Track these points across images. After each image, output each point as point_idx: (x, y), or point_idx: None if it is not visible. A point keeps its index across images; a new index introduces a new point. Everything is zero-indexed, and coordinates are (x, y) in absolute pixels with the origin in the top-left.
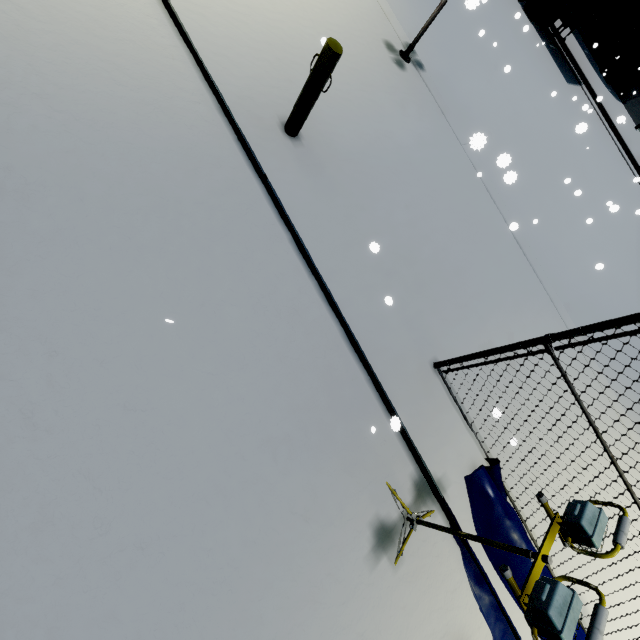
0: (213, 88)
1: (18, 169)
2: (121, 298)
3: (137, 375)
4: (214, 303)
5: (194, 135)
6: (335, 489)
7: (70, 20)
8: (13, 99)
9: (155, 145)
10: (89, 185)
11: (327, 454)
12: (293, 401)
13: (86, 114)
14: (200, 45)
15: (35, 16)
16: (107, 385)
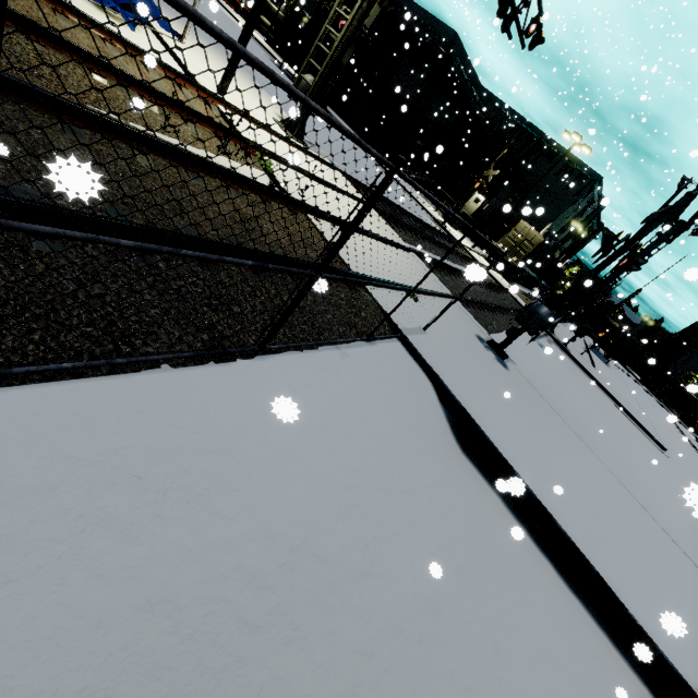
0: None
1: None
2: None
3: None
4: None
5: None
6: None
7: None
8: None
9: None
10: None
11: None
12: None
13: None
14: None
15: None
16: None
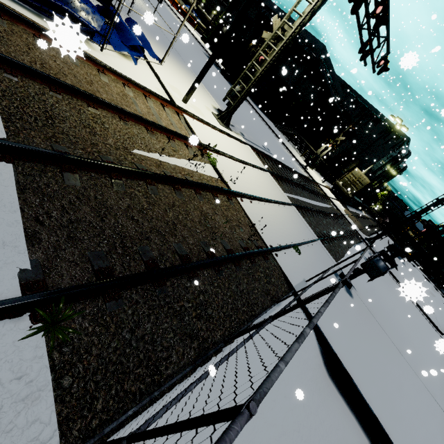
0: None
1: None
2: None
3: None
4: None
5: None
6: None
7: None
8: None
9: None
10: None
11: None
12: None
13: None
14: None
15: None
16: None
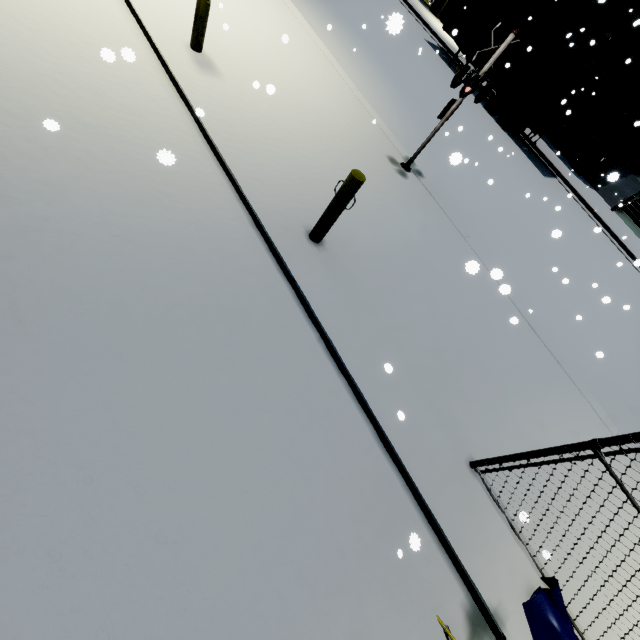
0: (247, 206)
1: (75, 290)
2: (159, 412)
3: (171, 499)
4: (248, 410)
5: (230, 247)
6: (381, 630)
7: (131, 160)
8: (77, 228)
9: (196, 259)
10: (136, 300)
11: (369, 583)
12: (330, 518)
13: (138, 236)
14: (237, 172)
15: (103, 160)
16: (140, 513)
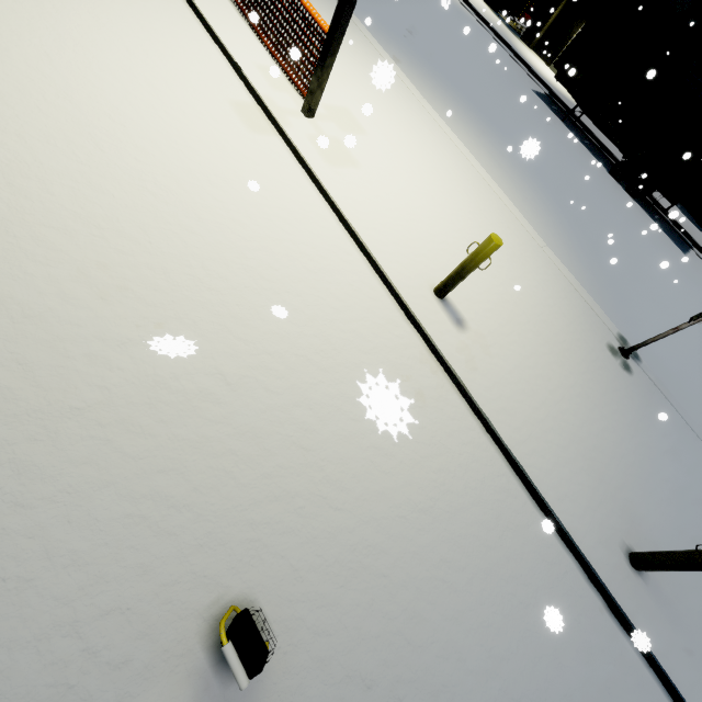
0: (570, 545)
1: None
2: None
3: None
4: None
5: (585, 629)
6: None
7: (472, 543)
8: None
9: (575, 677)
10: None
11: None
12: None
13: (531, 682)
14: (550, 498)
15: (458, 564)
16: None
